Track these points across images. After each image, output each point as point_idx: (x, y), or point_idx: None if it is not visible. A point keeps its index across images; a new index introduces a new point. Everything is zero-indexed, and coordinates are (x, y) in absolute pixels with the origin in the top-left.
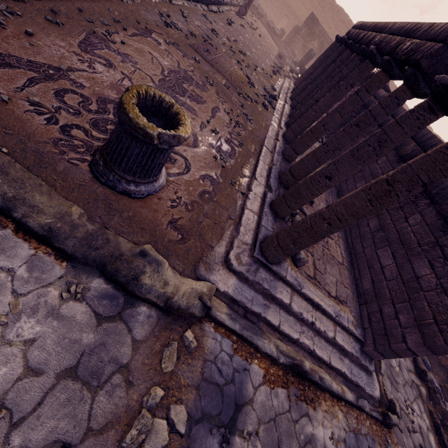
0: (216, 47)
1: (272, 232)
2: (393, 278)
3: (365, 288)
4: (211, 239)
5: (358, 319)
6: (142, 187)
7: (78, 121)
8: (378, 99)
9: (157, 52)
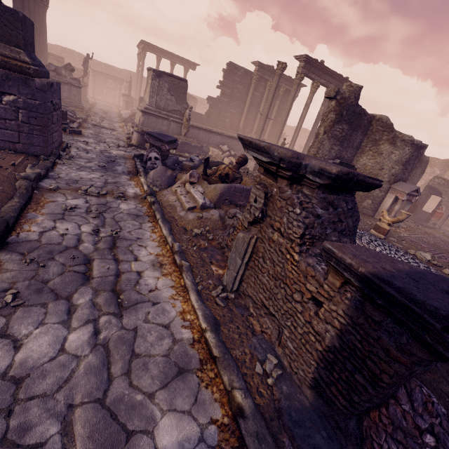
0: None
1: None
2: None
3: None
4: None
5: None
6: None
7: None
8: None
9: None
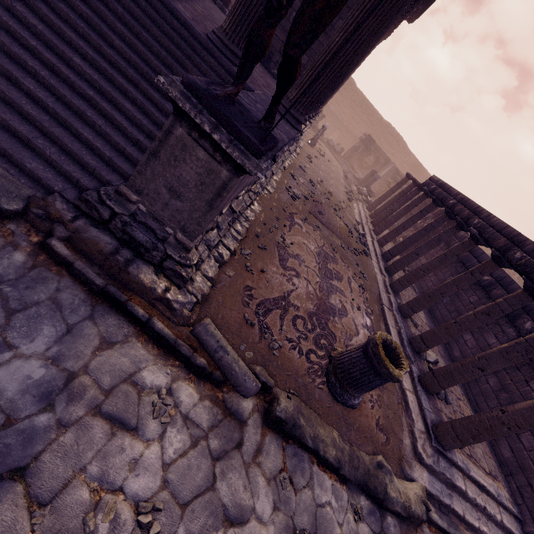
0: (321, 203)
1: (433, 413)
2: (532, 448)
3: (505, 456)
4: (398, 431)
5: (511, 494)
6: (360, 399)
7: (309, 345)
8: (458, 238)
9: (305, 238)
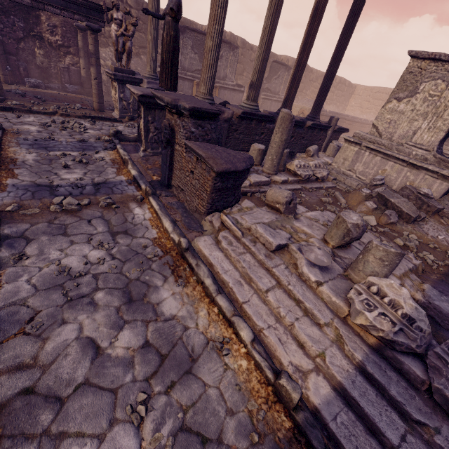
0: None
1: None
2: None
3: None
4: None
5: None
6: None
7: None
8: None
9: None
